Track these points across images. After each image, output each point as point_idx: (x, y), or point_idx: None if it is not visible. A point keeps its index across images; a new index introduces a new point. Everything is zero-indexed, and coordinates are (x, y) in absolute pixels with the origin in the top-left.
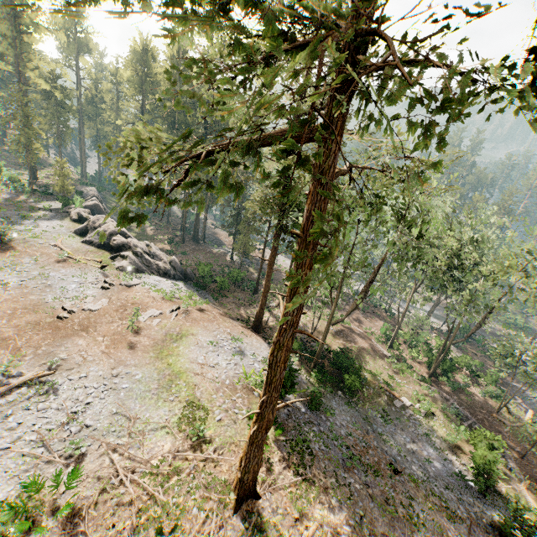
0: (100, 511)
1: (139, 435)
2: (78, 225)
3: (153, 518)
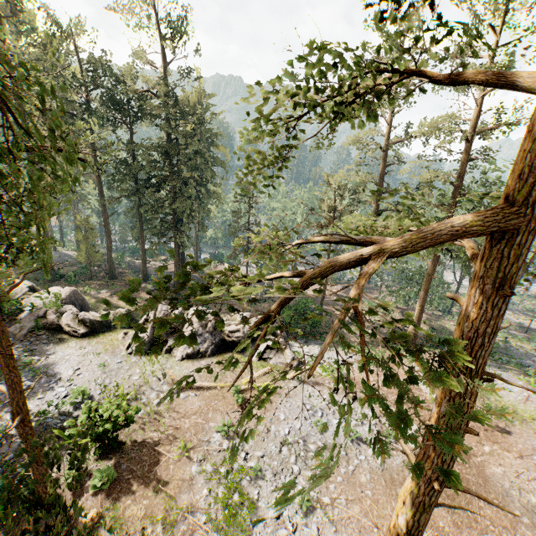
0: None
1: None
2: (102, 339)
3: None
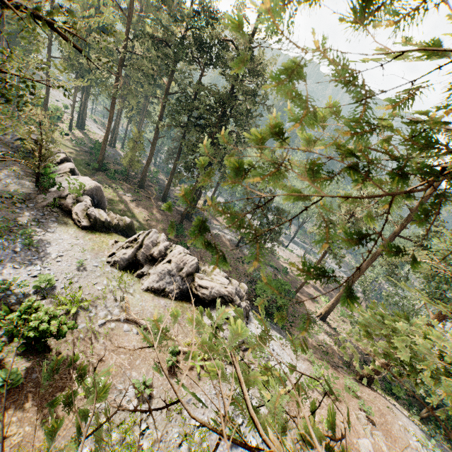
0: None
1: None
2: (96, 237)
3: None
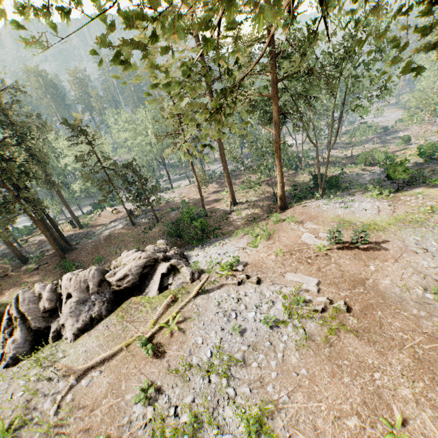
0: None
1: None
2: None
3: None
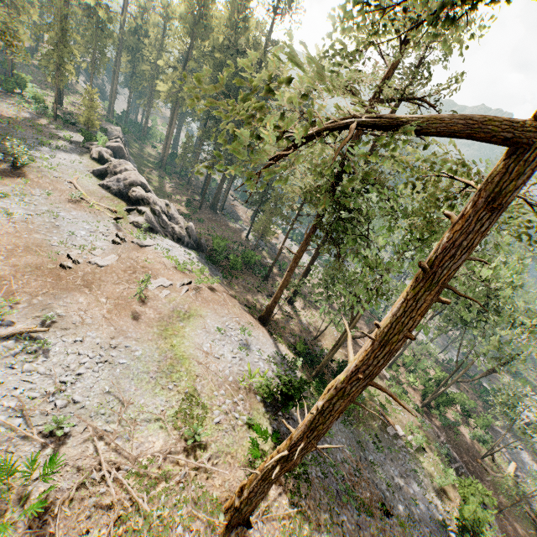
0: (74, 510)
1: (130, 425)
2: (97, 165)
3: (132, 530)
